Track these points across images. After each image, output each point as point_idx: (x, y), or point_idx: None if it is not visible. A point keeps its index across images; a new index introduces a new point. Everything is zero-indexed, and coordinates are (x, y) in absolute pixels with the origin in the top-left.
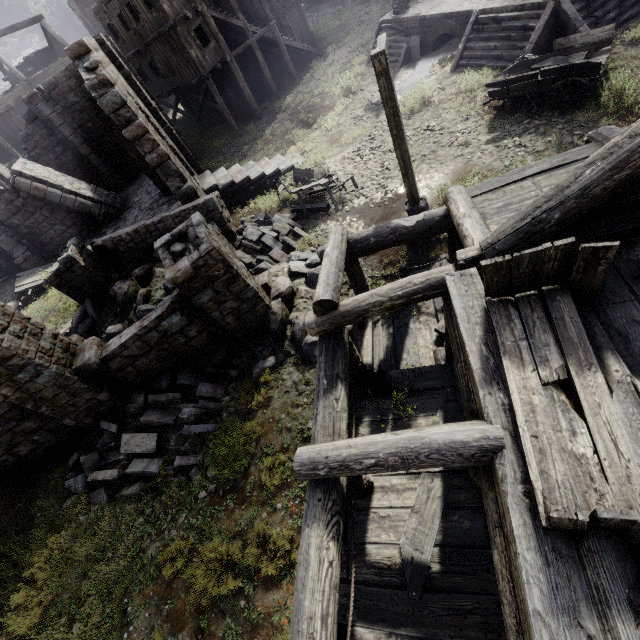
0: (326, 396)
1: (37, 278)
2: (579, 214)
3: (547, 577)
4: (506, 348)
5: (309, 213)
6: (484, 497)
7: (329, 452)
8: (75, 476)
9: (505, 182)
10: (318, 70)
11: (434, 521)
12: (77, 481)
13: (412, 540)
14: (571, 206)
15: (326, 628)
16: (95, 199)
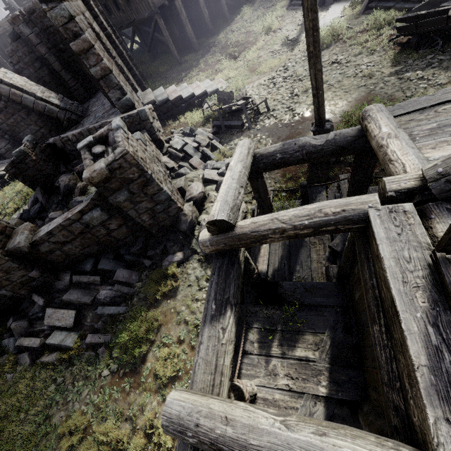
0: (212, 324)
1: None
2: None
3: None
4: None
5: (226, 129)
6: None
7: (201, 419)
8: (10, 337)
9: (437, 101)
10: (247, 13)
11: None
12: (10, 342)
13: None
14: None
15: None
16: (61, 106)
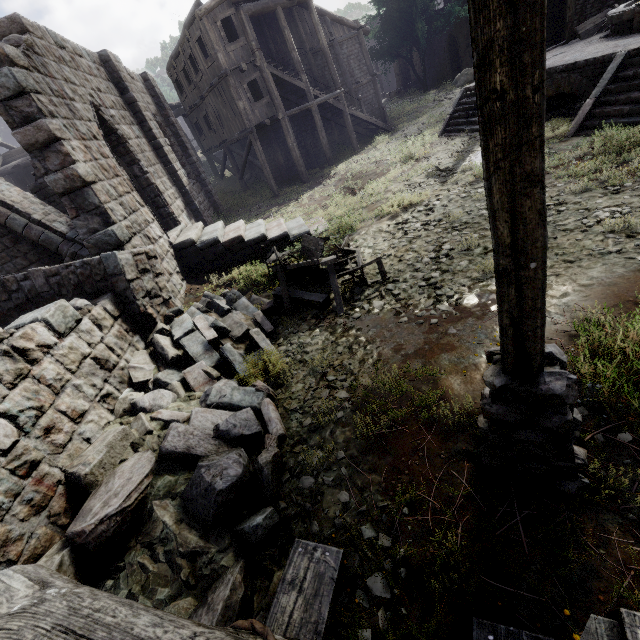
0: None
1: None
2: None
3: None
4: None
5: (297, 305)
6: None
7: None
8: None
9: None
10: (382, 142)
11: None
12: None
13: None
14: None
15: None
16: (67, 235)
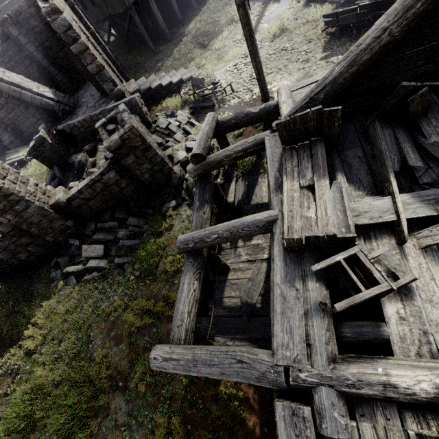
0: (198, 211)
1: (20, 154)
2: (334, 95)
3: (284, 270)
4: (287, 171)
5: (201, 110)
6: (271, 250)
7: (195, 234)
8: (56, 271)
9: (312, 81)
10: (212, 3)
11: (260, 284)
12: (57, 273)
13: (247, 293)
14: (328, 90)
15: (190, 317)
16: (55, 99)
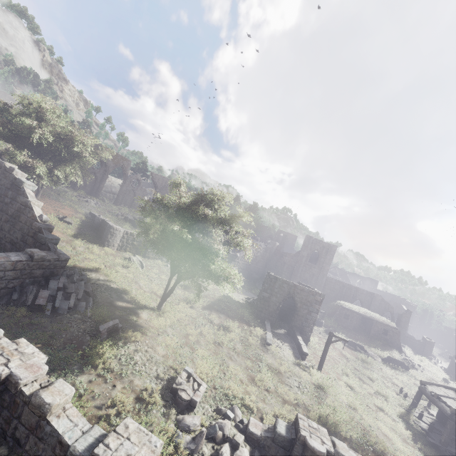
0: None
1: None
2: None
3: None
4: None
5: None
6: None
7: None
8: None
9: None
10: None
11: None
12: None
13: None
14: None
15: None
16: None
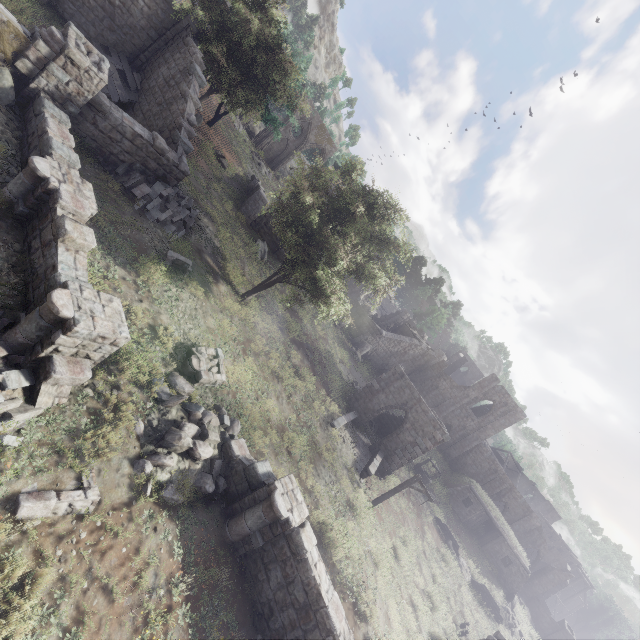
0: None
1: None
2: None
3: None
4: None
5: None
6: None
7: None
8: None
9: None
10: None
11: None
12: None
13: None
14: None
15: None
16: None
